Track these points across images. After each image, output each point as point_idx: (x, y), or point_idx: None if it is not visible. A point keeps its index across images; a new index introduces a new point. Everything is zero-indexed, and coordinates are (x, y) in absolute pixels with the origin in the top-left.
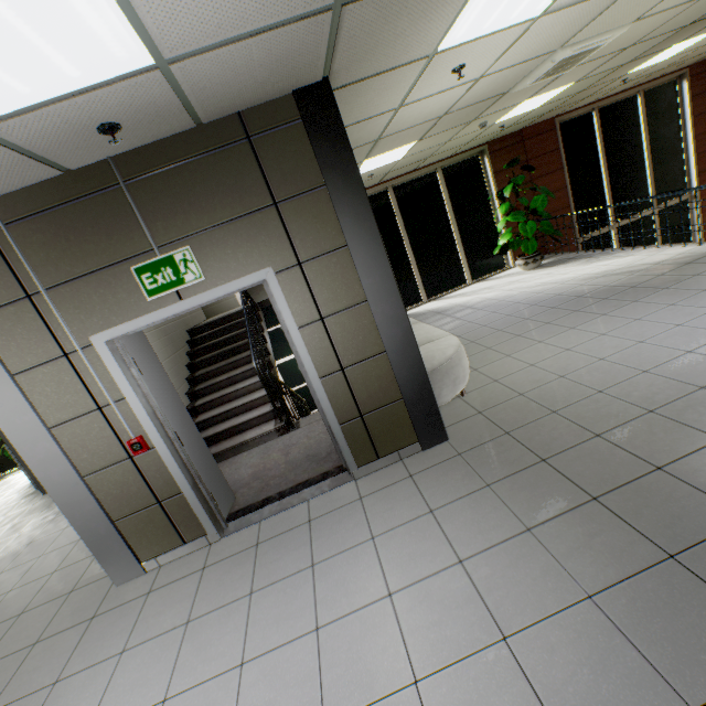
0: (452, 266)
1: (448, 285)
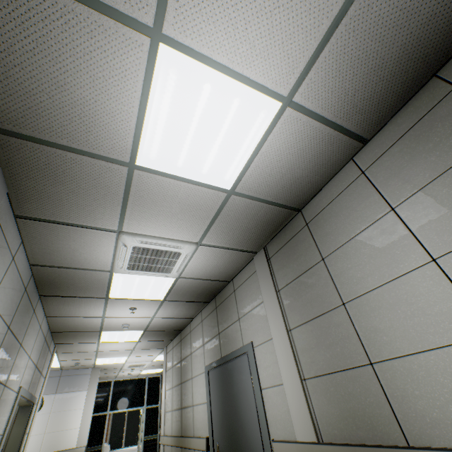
0: (137, 434)
1: (133, 442)
